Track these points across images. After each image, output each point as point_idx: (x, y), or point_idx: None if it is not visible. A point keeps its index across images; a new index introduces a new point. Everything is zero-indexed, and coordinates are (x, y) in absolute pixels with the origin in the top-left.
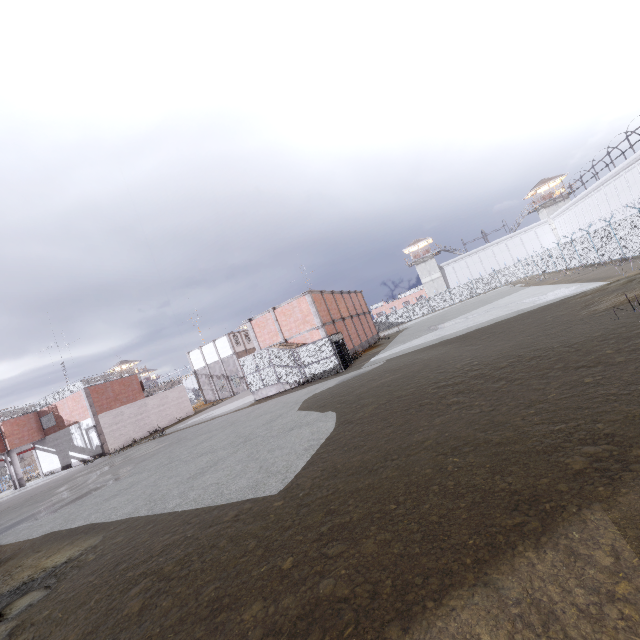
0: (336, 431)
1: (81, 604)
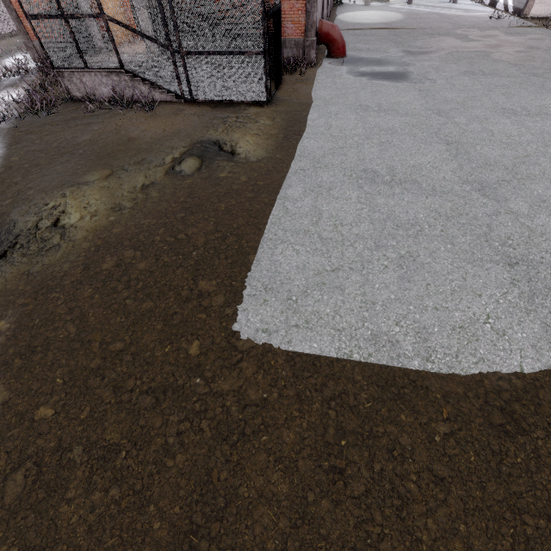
0: (465, 390)
1: (150, 213)
